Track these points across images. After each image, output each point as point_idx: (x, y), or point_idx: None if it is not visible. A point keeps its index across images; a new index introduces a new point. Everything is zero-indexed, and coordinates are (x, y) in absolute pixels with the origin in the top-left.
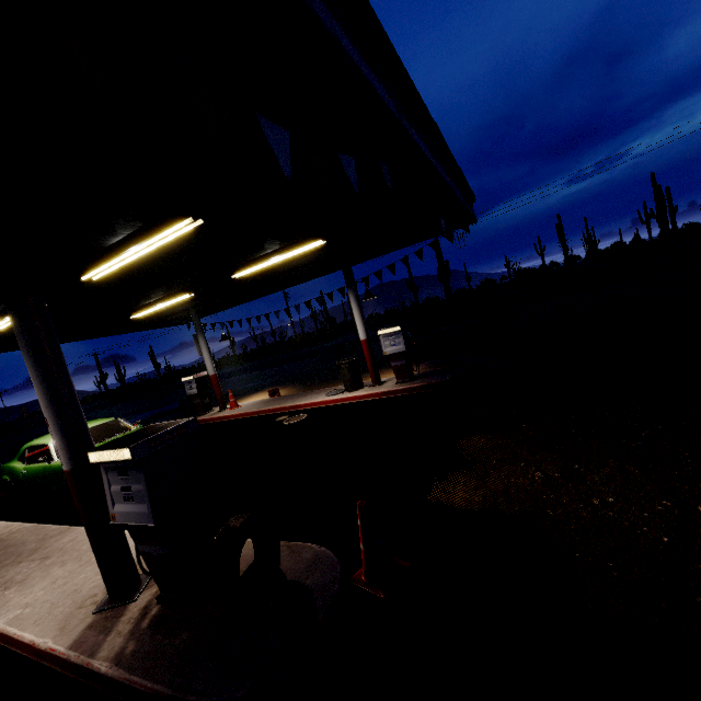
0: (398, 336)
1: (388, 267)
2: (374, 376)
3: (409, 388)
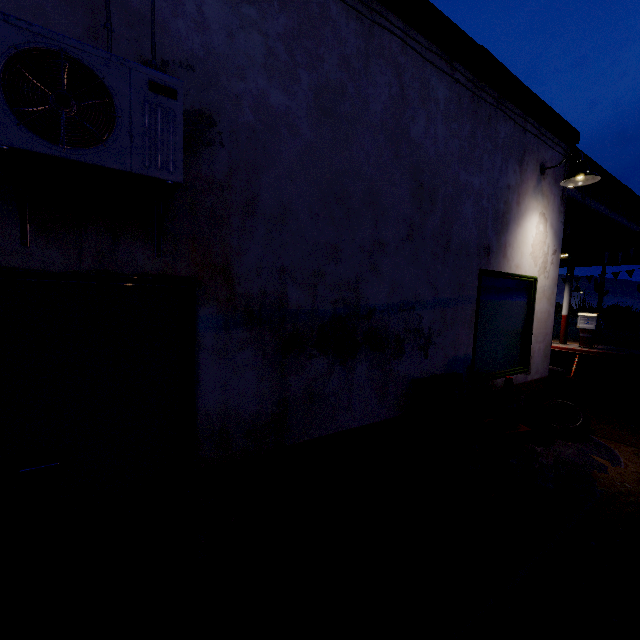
0: (592, 320)
1: (599, 275)
2: (562, 338)
3: (588, 351)
